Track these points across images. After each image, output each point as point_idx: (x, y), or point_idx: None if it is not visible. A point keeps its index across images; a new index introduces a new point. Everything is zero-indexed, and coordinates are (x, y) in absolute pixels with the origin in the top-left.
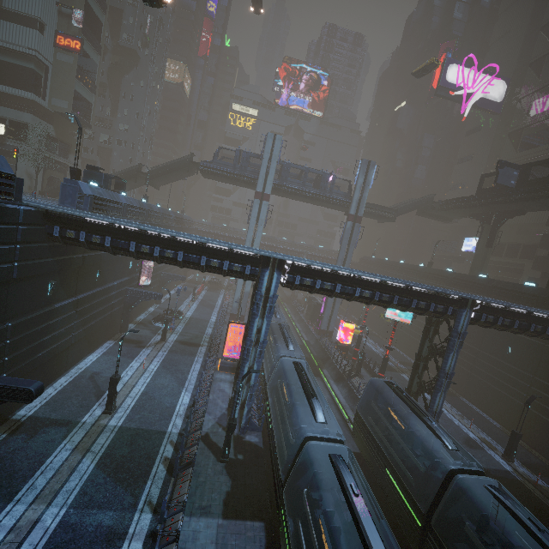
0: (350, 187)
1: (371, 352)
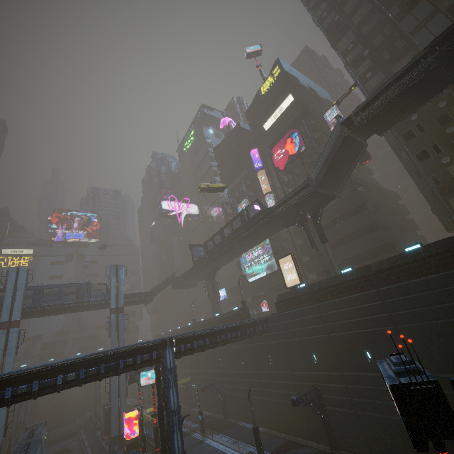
0: (107, 287)
1: None
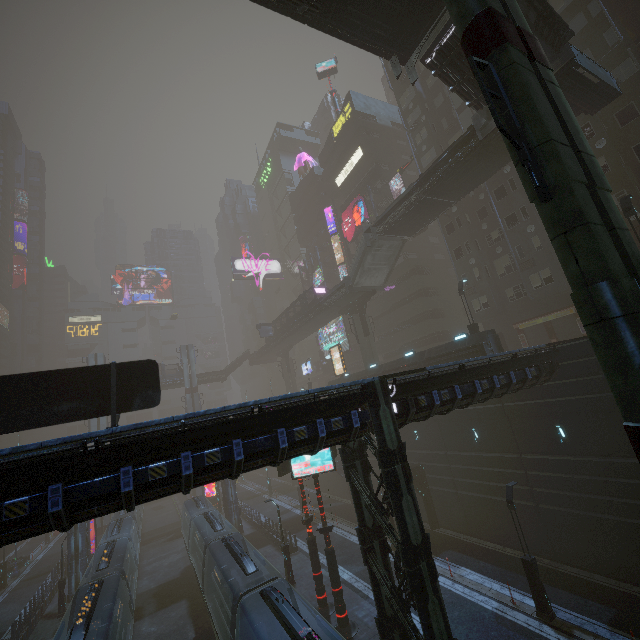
0: (180, 368)
1: (245, 492)
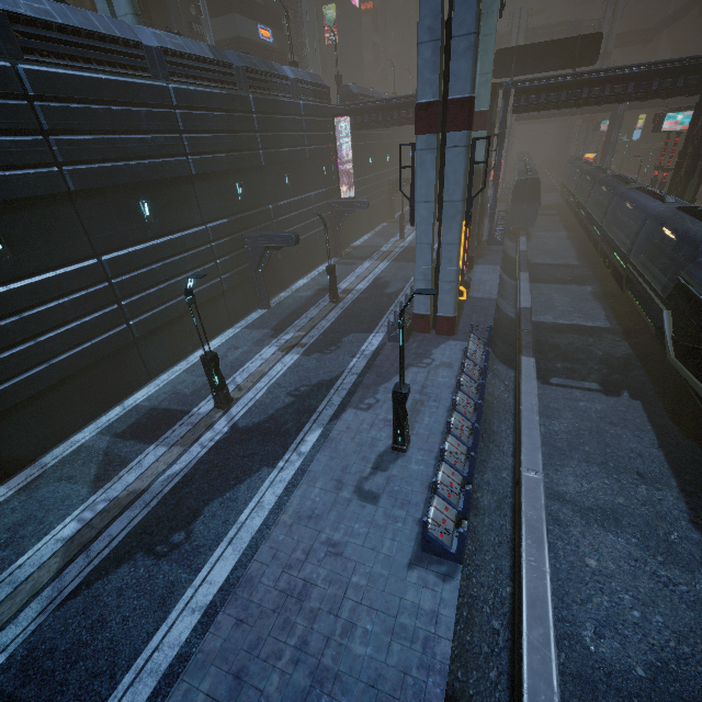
0: (599, 25)
1: None
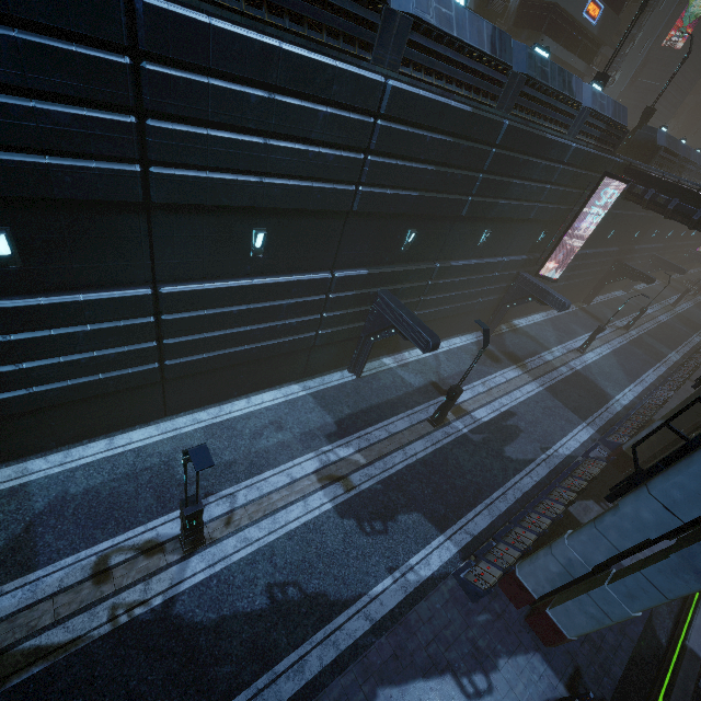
0: None
1: None
